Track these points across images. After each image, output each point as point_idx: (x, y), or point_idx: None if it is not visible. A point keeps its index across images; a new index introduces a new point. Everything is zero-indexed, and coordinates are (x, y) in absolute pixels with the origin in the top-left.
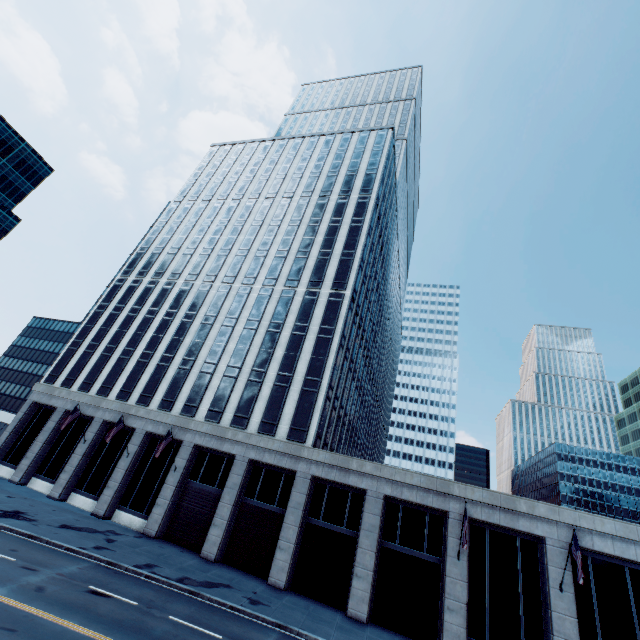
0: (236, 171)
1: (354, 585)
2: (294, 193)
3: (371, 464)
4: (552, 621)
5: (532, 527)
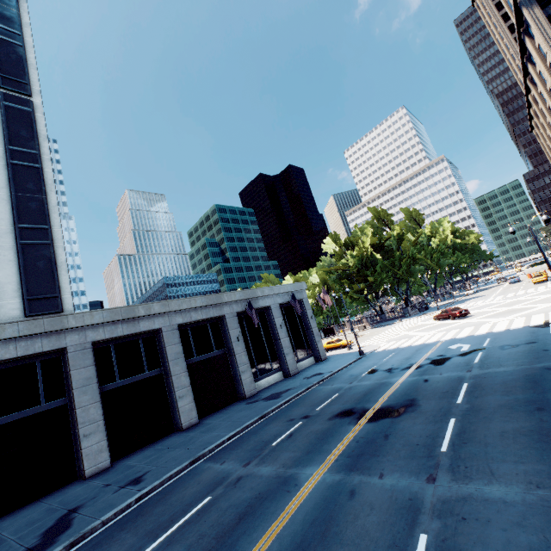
0: None
1: (181, 405)
2: None
3: (158, 304)
4: (282, 344)
5: (265, 303)
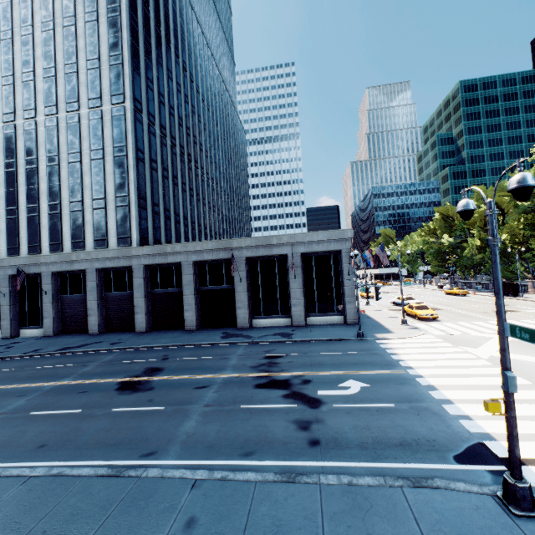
0: None
1: (186, 315)
2: None
3: (180, 245)
4: (290, 294)
5: (280, 251)
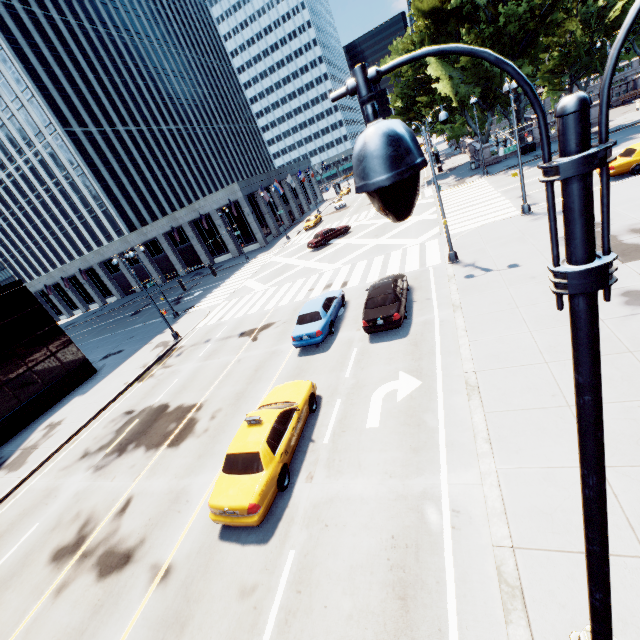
0: None
1: (177, 268)
2: None
3: (149, 226)
4: (223, 239)
5: (204, 212)
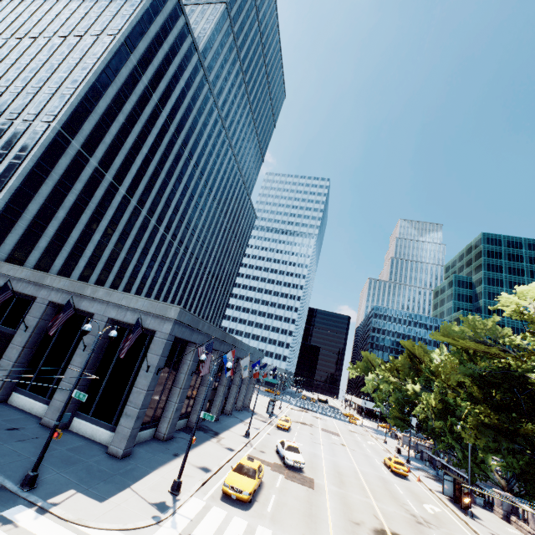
0: (17, 11)
1: None
2: (55, 33)
3: None
4: (66, 371)
5: (89, 307)
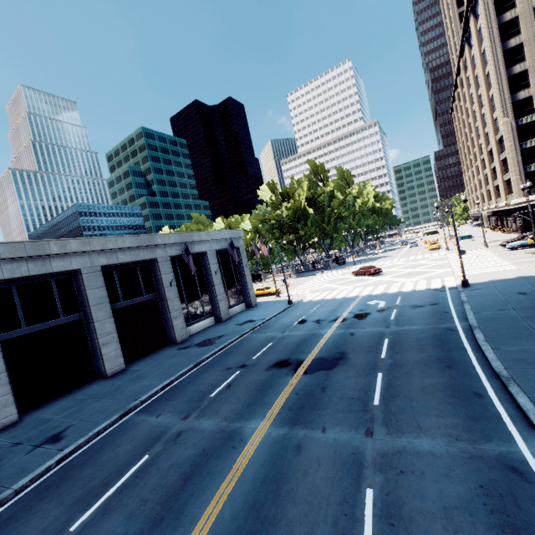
0: None
1: (105, 353)
2: None
3: (76, 241)
4: (216, 291)
5: (201, 248)
